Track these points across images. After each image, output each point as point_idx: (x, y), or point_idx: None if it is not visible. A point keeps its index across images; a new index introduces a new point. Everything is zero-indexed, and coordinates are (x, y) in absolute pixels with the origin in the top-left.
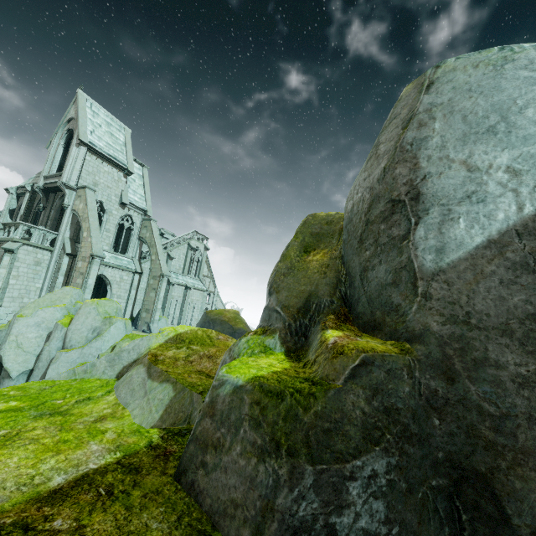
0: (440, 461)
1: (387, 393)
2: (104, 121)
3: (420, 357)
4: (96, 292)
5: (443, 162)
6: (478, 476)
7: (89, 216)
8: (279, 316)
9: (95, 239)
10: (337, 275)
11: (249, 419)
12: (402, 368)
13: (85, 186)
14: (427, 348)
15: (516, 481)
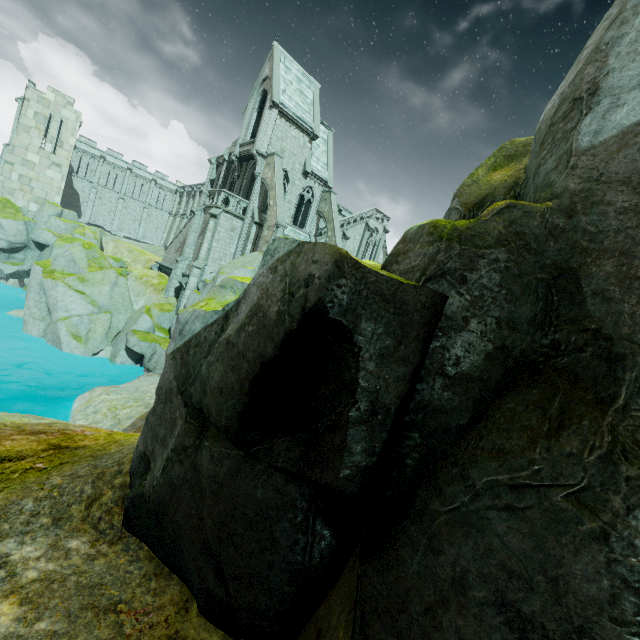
0: (547, 265)
1: (520, 224)
2: (295, 76)
3: (553, 207)
4: None
5: (629, 57)
6: (570, 271)
7: (276, 185)
8: (457, 212)
9: (279, 209)
10: (516, 181)
11: (427, 233)
12: (537, 212)
13: (274, 153)
14: (561, 201)
15: (593, 268)
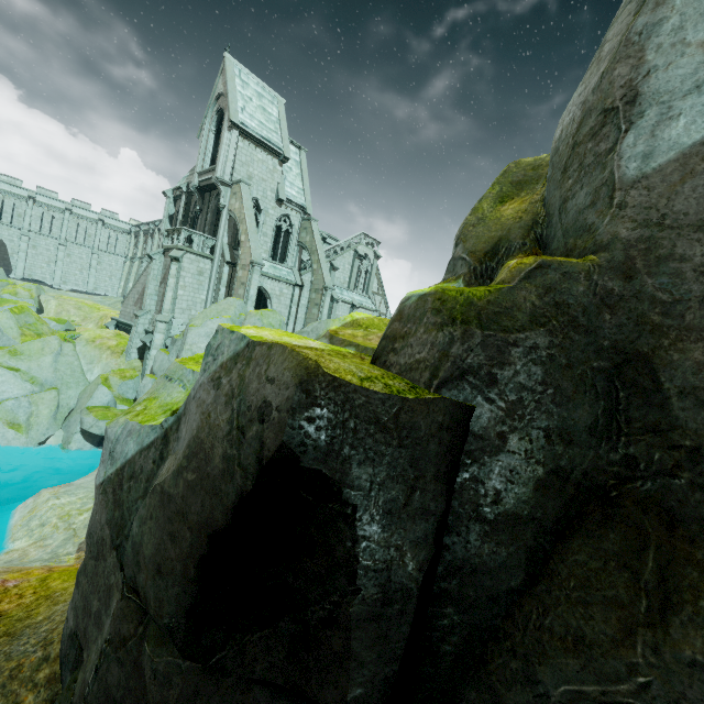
0: (604, 348)
1: (560, 291)
2: (254, 92)
3: (601, 263)
4: (256, 308)
5: (675, 49)
6: (640, 357)
7: (246, 217)
8: (464, 263)
9: (253, 244)
10: (534, 218)
11: (432, 310)
12: (580, 272)
13: (240, 180)
14: (611, 254)
15: (675, 354)
